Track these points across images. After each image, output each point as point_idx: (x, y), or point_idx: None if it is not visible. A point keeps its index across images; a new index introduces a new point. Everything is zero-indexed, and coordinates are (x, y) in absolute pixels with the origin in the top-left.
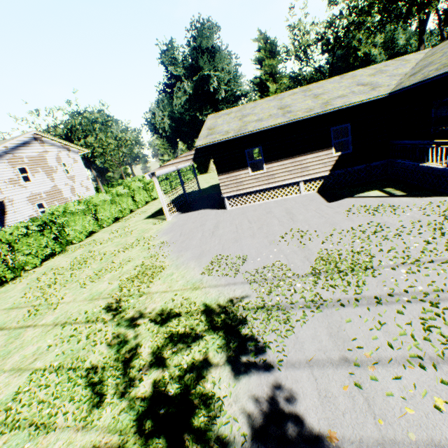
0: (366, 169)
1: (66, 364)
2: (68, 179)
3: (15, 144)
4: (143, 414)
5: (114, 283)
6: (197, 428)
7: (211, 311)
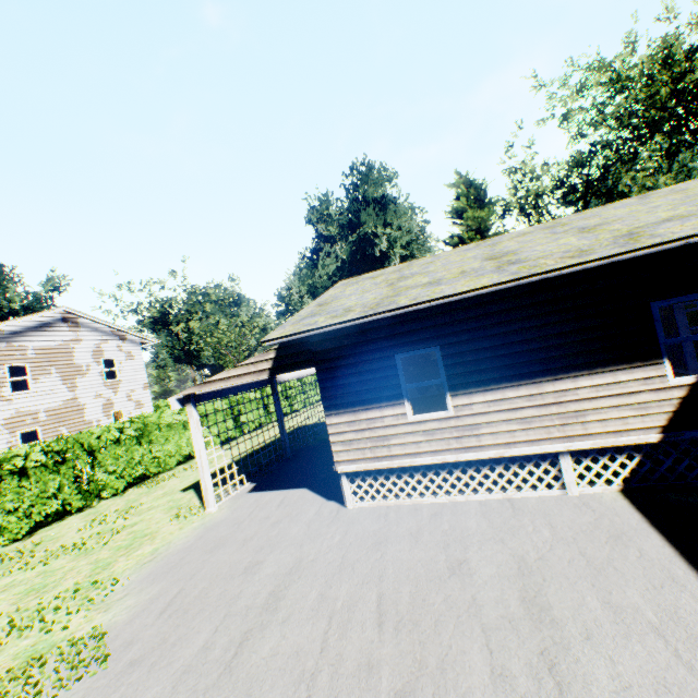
0: None
1: None
2: (106, 387)
3: (21, 326)
4: None
5: None
6: None
7: None
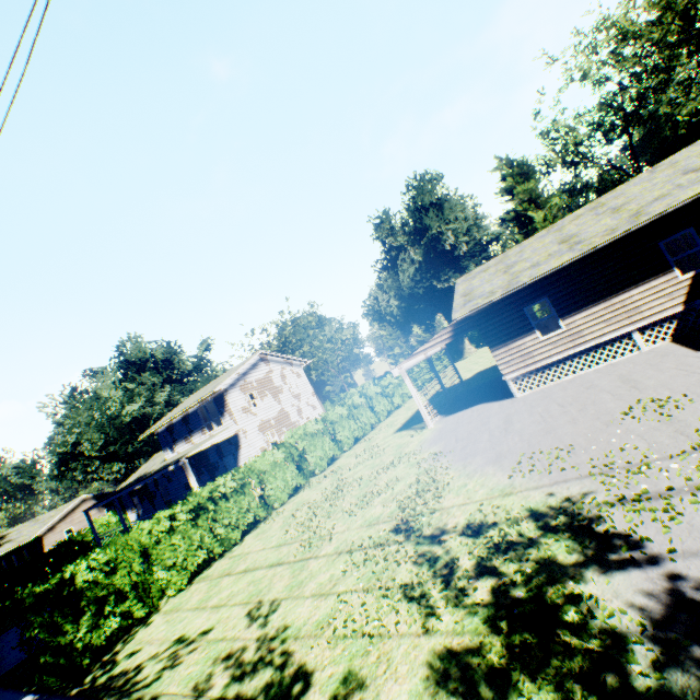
0: None
1: (372, 584)
2: (294, 399)
3: (245, 369)
4: (491, 617)
5: (389, 505)
6: (570, 621)
7: (540, 514)
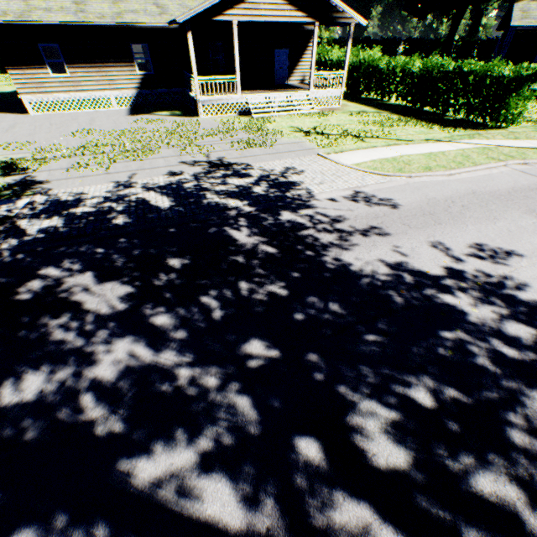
0: (169, 94)
1: None
2: None
3: None
4: None
5: None
6: None
7: None
